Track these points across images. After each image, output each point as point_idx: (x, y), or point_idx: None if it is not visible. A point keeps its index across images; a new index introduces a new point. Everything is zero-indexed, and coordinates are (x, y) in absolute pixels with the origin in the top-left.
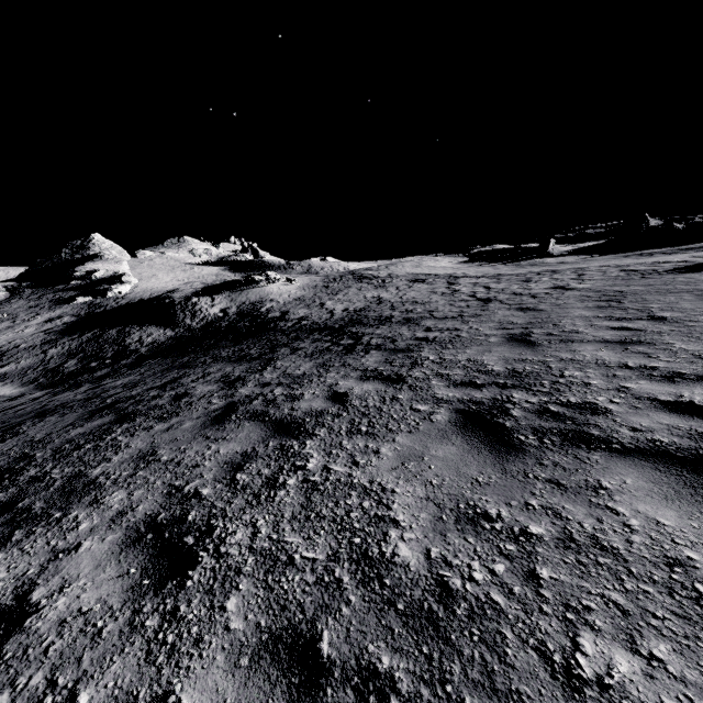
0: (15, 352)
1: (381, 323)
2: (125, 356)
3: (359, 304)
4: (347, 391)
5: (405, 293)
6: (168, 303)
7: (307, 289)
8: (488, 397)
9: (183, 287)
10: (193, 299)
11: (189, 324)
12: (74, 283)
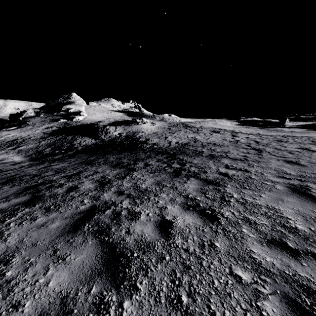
0: (28, 140)
1: (196, 155)
2: (71, 150)
3: (184, 140)
4: (172, 220)
5: (209, 138)
6: (96, 127)
7: (160, 128)
8: (315, 280)
9: (105, 120)
10: (107, 126)
11: (103, 138)
12: (61, 113)
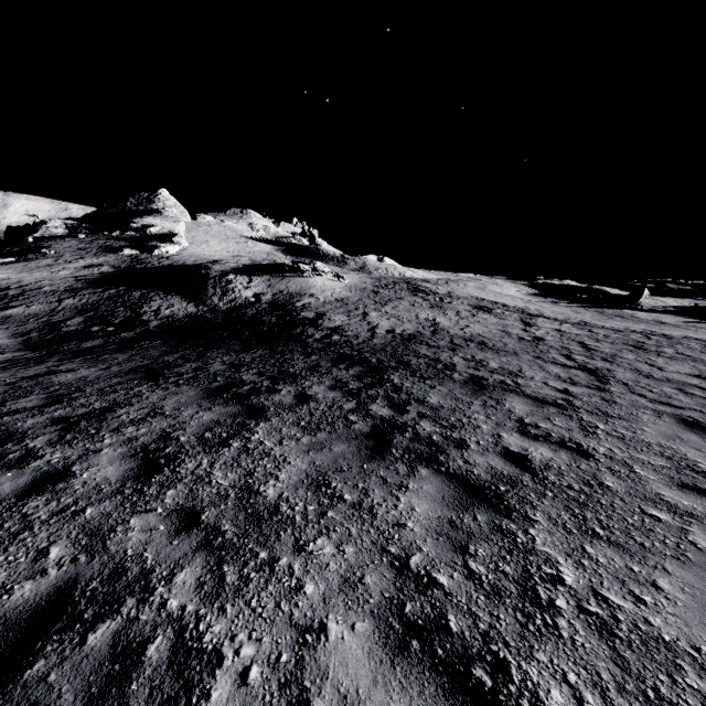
0: (35, 293)
1: (438, 377)
2: (131, 327)
3: (409, 327)
4: None
5: (468, 324)
6: (203, 275)
7: (353, 290)
8: None
9: (230, 259)
10: (230, 275)
11: (215, 303)
12: (128, 234)
